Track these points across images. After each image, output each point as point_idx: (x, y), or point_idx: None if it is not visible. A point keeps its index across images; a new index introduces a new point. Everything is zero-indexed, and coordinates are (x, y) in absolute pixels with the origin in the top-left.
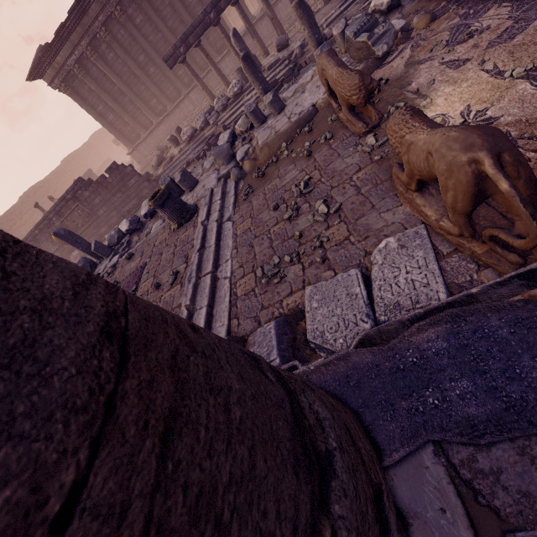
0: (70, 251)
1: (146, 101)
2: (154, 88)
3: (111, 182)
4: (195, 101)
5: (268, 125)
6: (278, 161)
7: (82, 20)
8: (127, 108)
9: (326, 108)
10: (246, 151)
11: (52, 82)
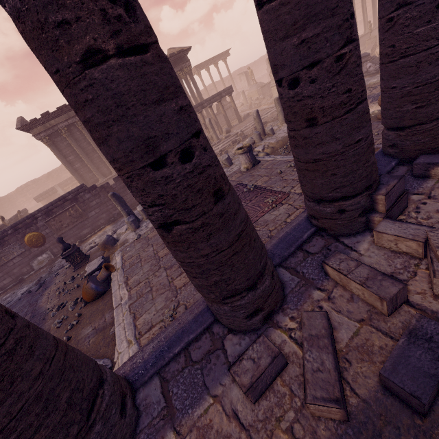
0: (35, 255)
1: None
2: None
3: (114, 188)
4: None
5: (269, 139)
6: None
7: None
8: (94, 161)
9: None
10: (263, 147)
11: (38, 134)
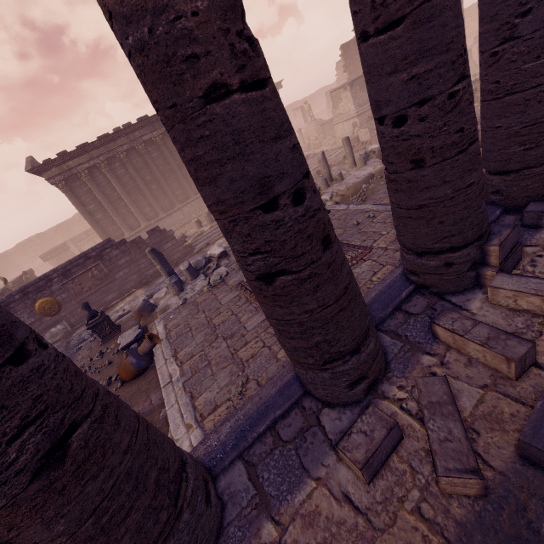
0: (47, 327)
1: (140, 207)
2: (153, 199)
3: (147, 243)
4: (186, 213)
5: (338, 185)
6: (369, 189)
7: (108, 144)
8: (120, 211)
9: (380, 173)
10: (331, 194)
11: (52, 178)
